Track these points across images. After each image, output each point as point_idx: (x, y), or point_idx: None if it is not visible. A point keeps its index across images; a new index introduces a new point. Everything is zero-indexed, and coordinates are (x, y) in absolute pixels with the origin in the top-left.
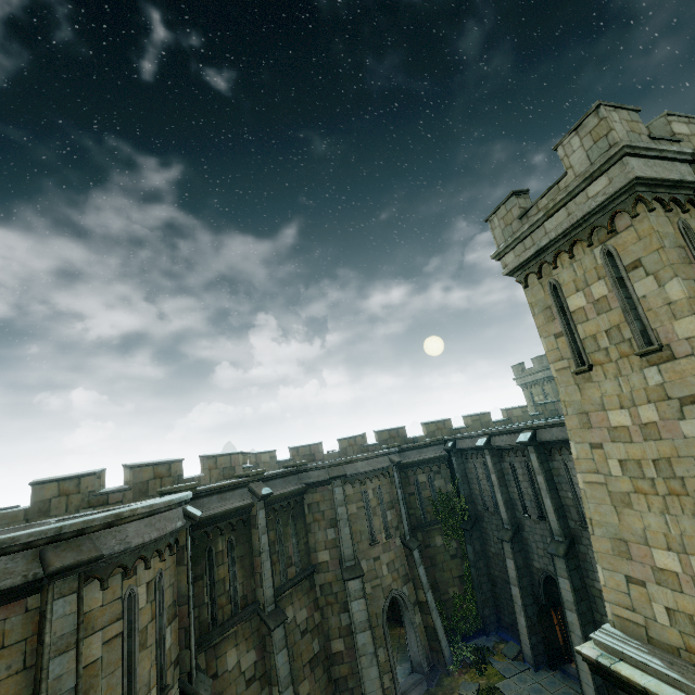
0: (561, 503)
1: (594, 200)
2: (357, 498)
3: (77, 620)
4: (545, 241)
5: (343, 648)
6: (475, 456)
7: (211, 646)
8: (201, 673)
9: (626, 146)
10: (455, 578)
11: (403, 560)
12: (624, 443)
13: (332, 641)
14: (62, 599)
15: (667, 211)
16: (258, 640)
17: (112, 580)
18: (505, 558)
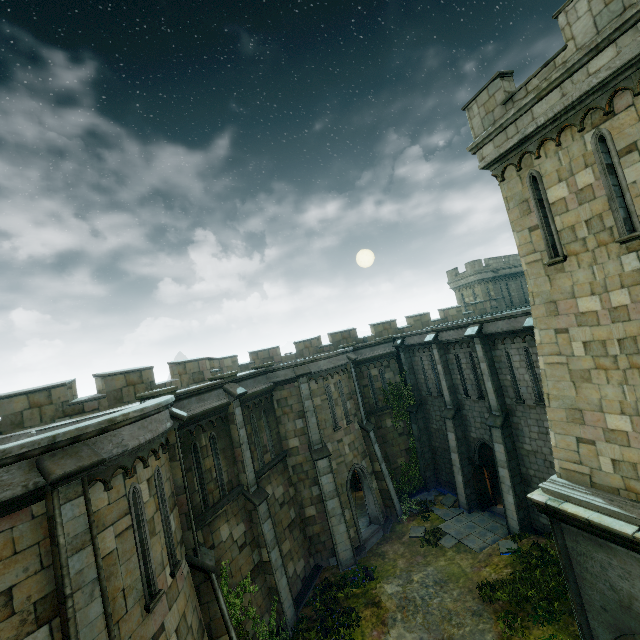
0: (500, 384)
1: (596, 76)
2: (321, 392)
3: (88, 520)
4: (532, 128)
5: (315, 513)
6: (421, 351)
7: (206, 524)
8: (203, 547)
9: None
10: (402, 451)
11: (361, 441)
12: (591, 327)
13: (306, 508)
14: (69, 504)
15: None
16: (245, 514)
17: (114, 481)
18: (447, 432)
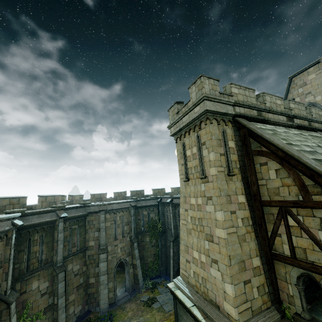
0: None
1: (195, 114)
2: (111, 220)
3: None
4: (182, 126)
5: (94, 281)
6: (167, 206)
7: (24, 280)
8: (13, 291)
9: (205, 96)
10: (152, 254)
11: (129, 247)
12: (193, 210)
13: (90, 278)
14: None
15: (218, 124)
16: (51, 277)
17: None
18: (170, 248)
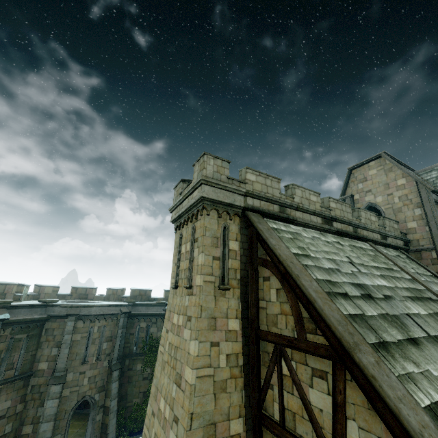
0: None
1: (193, 200)
2: (84, 331)
3: None
4: (181, 212)
5: (31, 432)
6: None
7: None
8: None
9: (202, 179)
10: (141, 392)
11: (104, 376)
12: (173, 333)
13: (25, 426)
14: None
15: (218, 217)
16: None
17: None
18: None
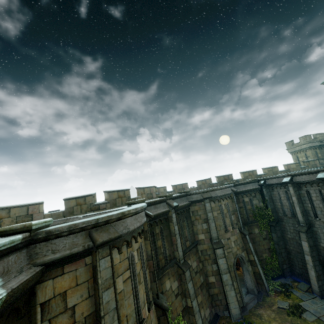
0: None
1: None
2: (217, 209)
3: (112, 271)
4: None
5: (215, 281)
6: (278, 188)
7: (158, 279)
8: (160, 293)
9: None
10: (266, 249)
11: (240, 240)
12: None
13: (209, 277)
14: (103, 259)
15: None
16: (178, 276)
17: (122, 248)
18: (301, 241)
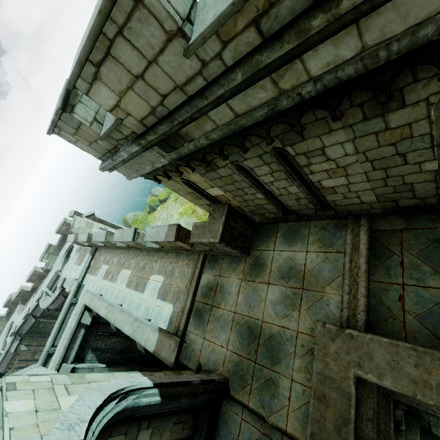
0: None
1: None
2: None
3: None
4: None
5: None
6: None
7: None
8: None
9: None
10: None
11: None
12: None
13: None
14: None
15: None
16: None
17: (9, 370)
18: None
